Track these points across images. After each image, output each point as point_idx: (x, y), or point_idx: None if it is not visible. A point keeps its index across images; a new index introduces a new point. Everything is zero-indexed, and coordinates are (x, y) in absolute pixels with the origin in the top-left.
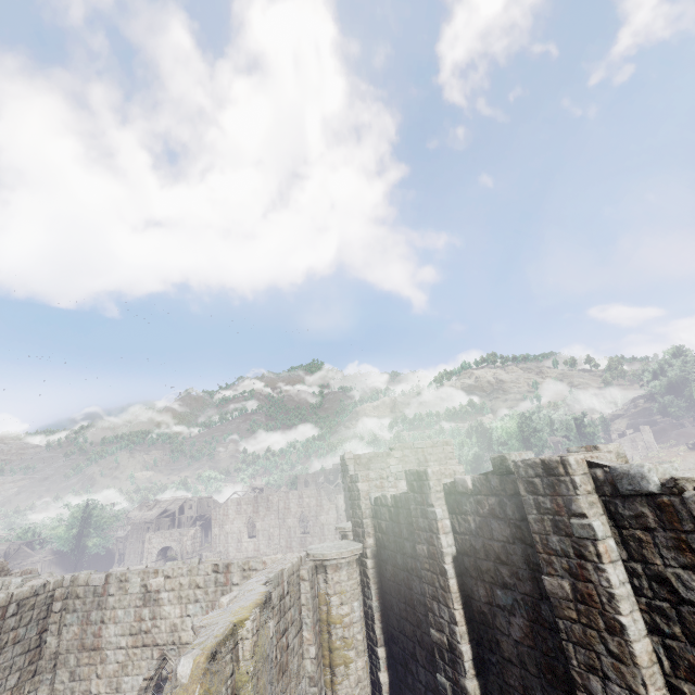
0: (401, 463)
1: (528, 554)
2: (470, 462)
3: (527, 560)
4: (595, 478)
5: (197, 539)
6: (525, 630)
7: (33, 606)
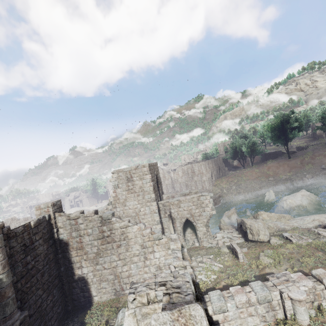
0: (117, 180)
1: None
2: (249, 147)
3: None
4: None
5: None
6: None
7: None
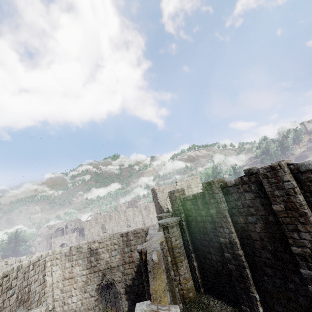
0: (180, 187)
1: (262, 201)
2: None
3: (262, 203)
4: (290, 168)
5: (77, 237)
6: (262, 227)
7: (38, 265)
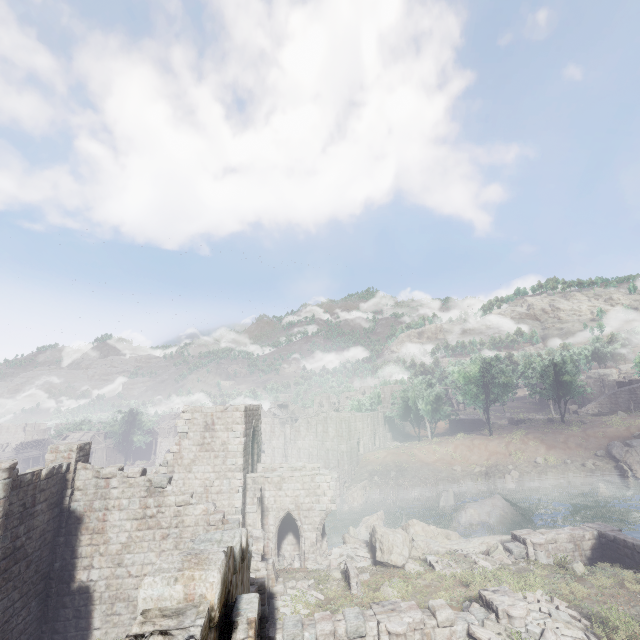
0: (189, 424)
1: None
2: (429, 402)
3: None
4: None
5: None
6: None
7: None
